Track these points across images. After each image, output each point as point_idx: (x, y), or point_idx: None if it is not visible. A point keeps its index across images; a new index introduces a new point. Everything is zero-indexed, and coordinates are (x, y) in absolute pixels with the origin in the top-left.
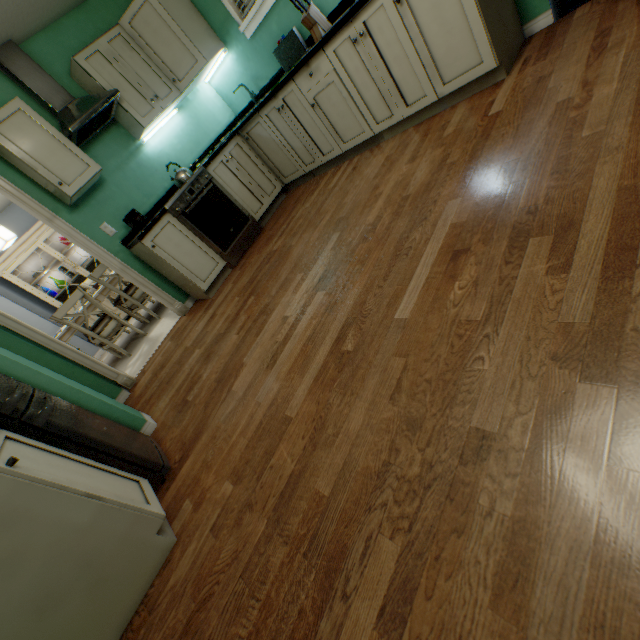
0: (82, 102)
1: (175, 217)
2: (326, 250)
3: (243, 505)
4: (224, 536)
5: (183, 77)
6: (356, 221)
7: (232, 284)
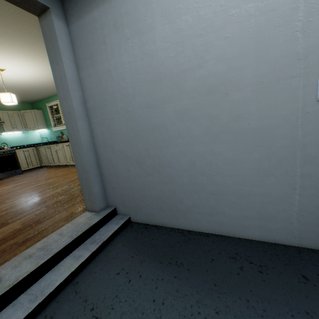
0: None
1: None
2: (27, 181)
3: None
4: None
5: (29, 128)
6: (40, 178)
7: None
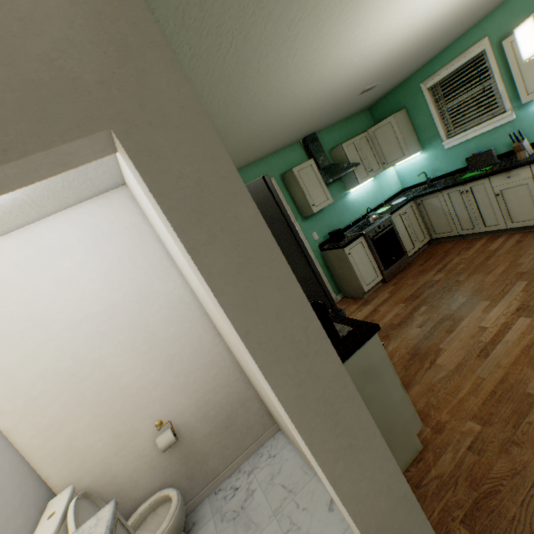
0: (336, 166)
1: (364, 239)
2: (513, 290)
3: (504, 440)
4: (489, 456)
5: (389, 162)
6: None
7: (388, 293)
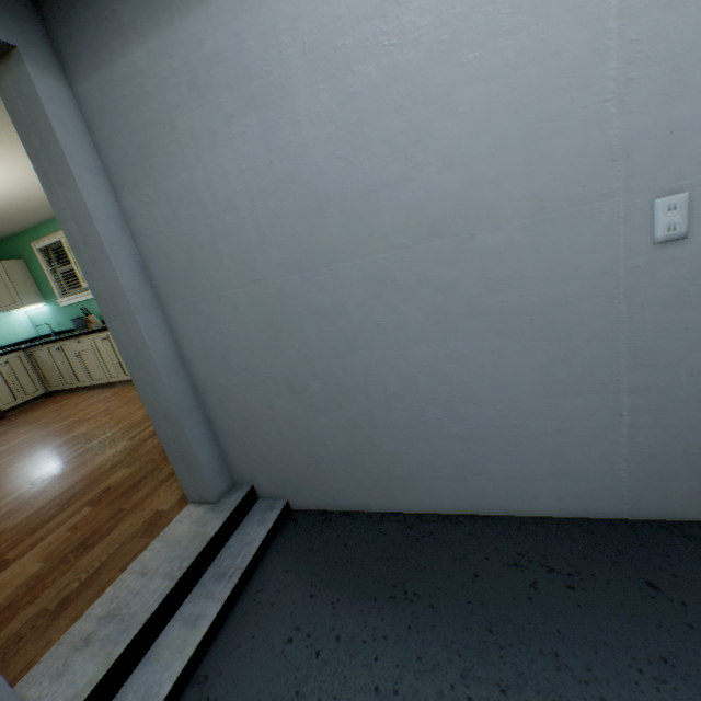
0: None
1: None
2: (21, 438)
3: None
4: None
5: None
6: (53, 425)
7: None
